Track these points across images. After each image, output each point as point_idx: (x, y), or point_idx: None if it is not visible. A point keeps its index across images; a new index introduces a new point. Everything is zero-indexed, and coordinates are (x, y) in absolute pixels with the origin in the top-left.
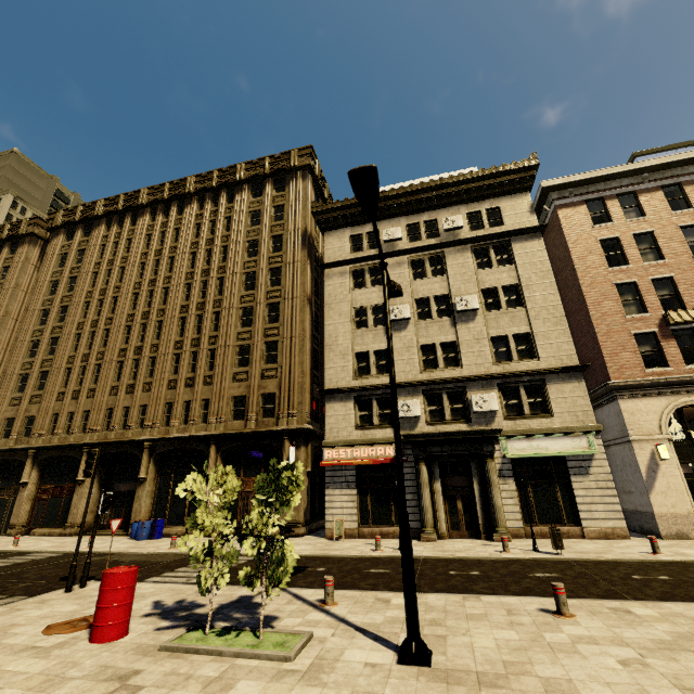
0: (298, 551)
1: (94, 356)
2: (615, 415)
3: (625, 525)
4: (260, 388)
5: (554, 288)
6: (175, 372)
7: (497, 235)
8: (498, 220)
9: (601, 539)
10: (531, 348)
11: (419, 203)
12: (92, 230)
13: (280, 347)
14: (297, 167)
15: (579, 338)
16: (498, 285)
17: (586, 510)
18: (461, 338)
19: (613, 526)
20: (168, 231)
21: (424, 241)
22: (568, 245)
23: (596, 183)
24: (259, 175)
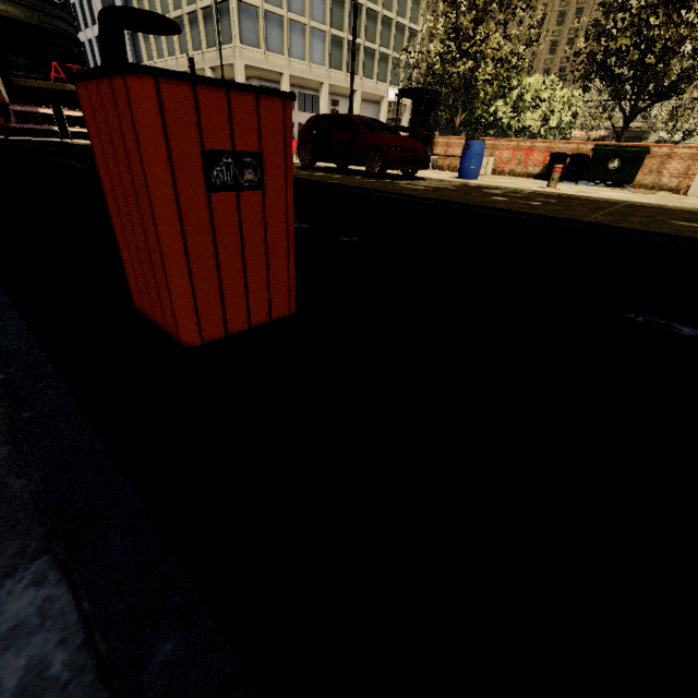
0: None
1: None
2: None
3: None
4: None
5: None
6: None
7: None
8: None
9: None
10: None
11: None
12: None
13: (567, 71)
14: None
15: None
16: None
17: None
18: None
19: None
20: None
21: None
22: None
23: None
24: None
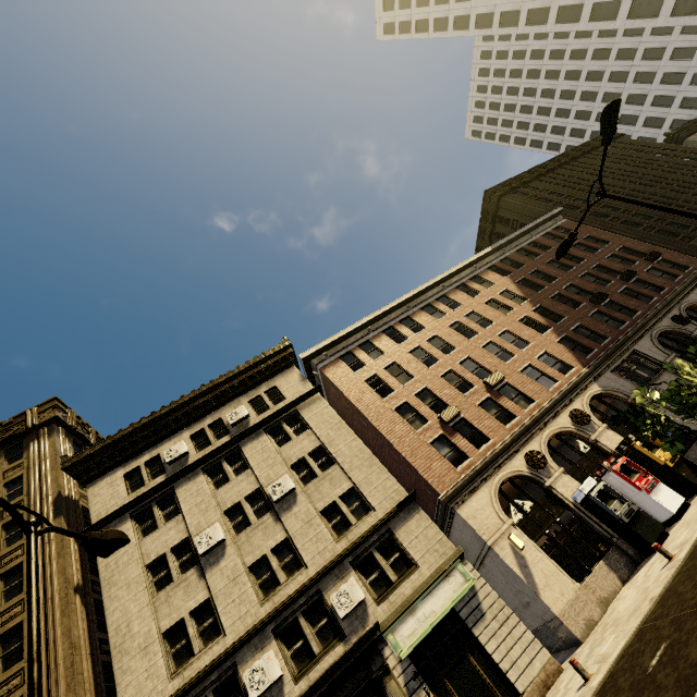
0: None
1: None
2: (465, 527)
3: (548, 654)
4: None
5: (352, 434)
6: None
7: (283, 410)
8: (279, 397)
9: (545, 695)
10: (363, 501)
11: (197, 410)
12: None
13: None
14: (38, 425)
15: (398, 468)
16: (304, 454)
17: (509, 665)
18: (291, 531)
19: (542, 665)
20: None
21: (215, 443)
22: (345, 394)
23: (340, 343)
24: None
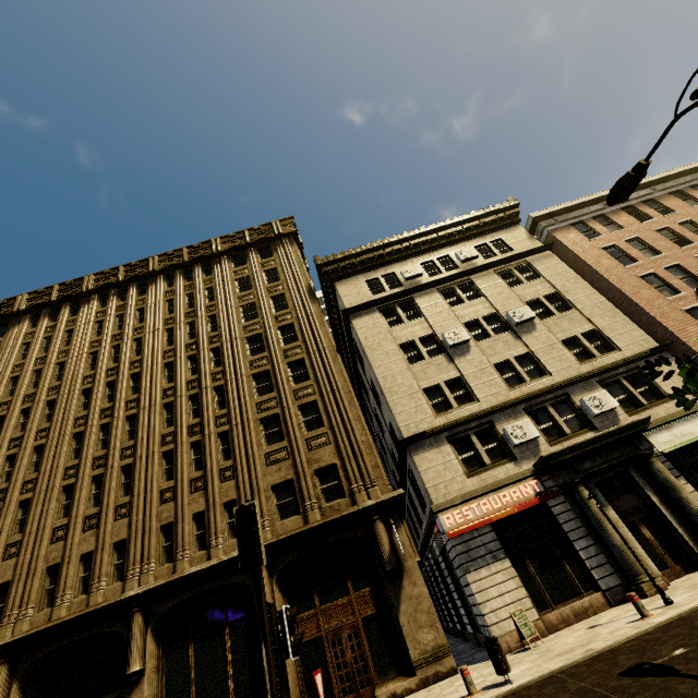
0: (533, 671)
1: (17, 488)
2: None
3: None
4: (311, 463)
5: (591, 289)
6: (167, 477)
7: (514, 257)
8: (504, 249)
9: None
10: (604, 343)
11: (425, 245)
12: (8, 330)
13: (322, 406)
14: (283, 234)
15: None
16: (539, 296)
17: None
18: (533, 348)
19: None
20: (129, 312)
21: (446, 273)
22: (579, 256)
23: (572, 212)
24: (239, 246)
